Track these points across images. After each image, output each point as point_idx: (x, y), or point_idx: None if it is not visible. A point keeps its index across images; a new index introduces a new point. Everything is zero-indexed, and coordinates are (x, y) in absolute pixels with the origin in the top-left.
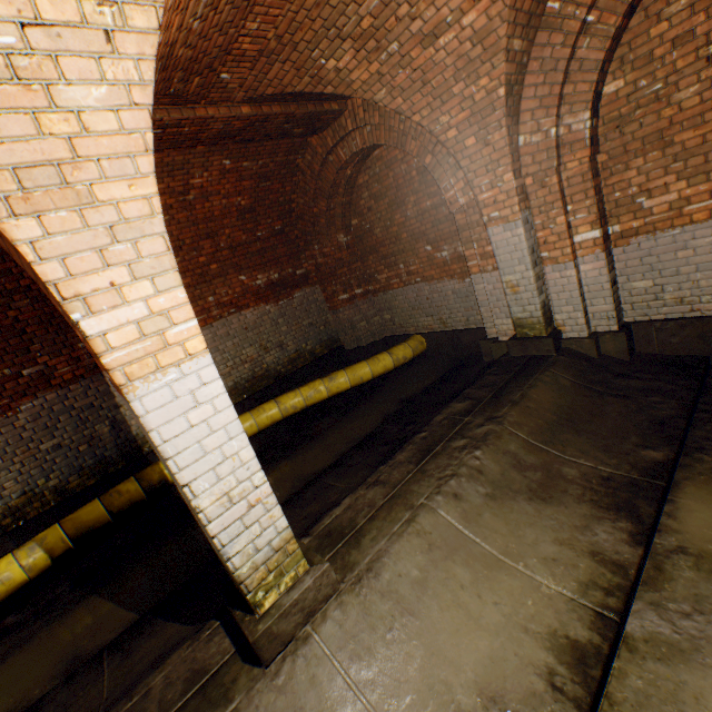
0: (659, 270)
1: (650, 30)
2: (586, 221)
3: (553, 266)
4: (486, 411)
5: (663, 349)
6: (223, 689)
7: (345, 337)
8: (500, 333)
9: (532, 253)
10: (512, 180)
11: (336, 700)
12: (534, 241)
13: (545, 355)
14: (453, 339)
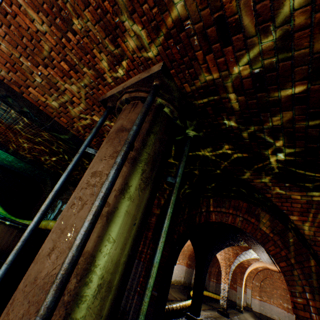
0: (263, 306)
1: (265, 281)
2: (257, 295)
3: (253, 298)
4: (246, 310)
5: (263, 318)
6: (239, 312)
7: (208, 287)
8: (243, 304)
9: (251, 294)
10: (251, 285)
11: (247, 318)
12: (251, 293)
13: (250, 310)
14: (231, 301)
